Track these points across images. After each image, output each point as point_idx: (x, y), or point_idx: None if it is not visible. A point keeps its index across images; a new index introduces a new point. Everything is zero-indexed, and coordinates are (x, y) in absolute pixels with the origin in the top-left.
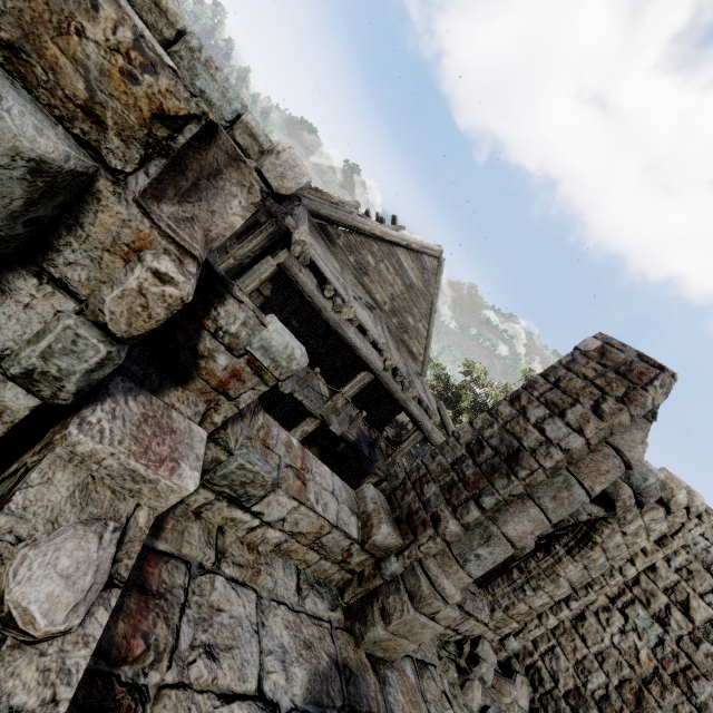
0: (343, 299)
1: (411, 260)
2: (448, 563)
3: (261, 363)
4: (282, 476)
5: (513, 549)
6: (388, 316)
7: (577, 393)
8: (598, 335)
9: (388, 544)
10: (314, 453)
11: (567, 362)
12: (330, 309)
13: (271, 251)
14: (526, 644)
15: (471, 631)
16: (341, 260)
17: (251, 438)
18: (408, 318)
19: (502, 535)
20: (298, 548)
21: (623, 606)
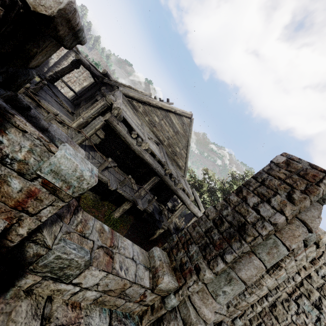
0: (142, 138)
1: (177, 119)
2: (206, 297)
3: (54, 184)
4: (94, 256)
5: (244, 286)
6: (166, 148)
7: (276, 188)
8: (283, 154)
9: (168, 287)
10: (131, 219)
11: (267, 170)
12: (135, 144)
13: (103, 114)
14: (245, 322)
15: (217, 319)
16: (141, 119)
17: (69, 232)
18: (176, 148)
19: (238, 277)
20: (109, 299)
21: (296, 298)
